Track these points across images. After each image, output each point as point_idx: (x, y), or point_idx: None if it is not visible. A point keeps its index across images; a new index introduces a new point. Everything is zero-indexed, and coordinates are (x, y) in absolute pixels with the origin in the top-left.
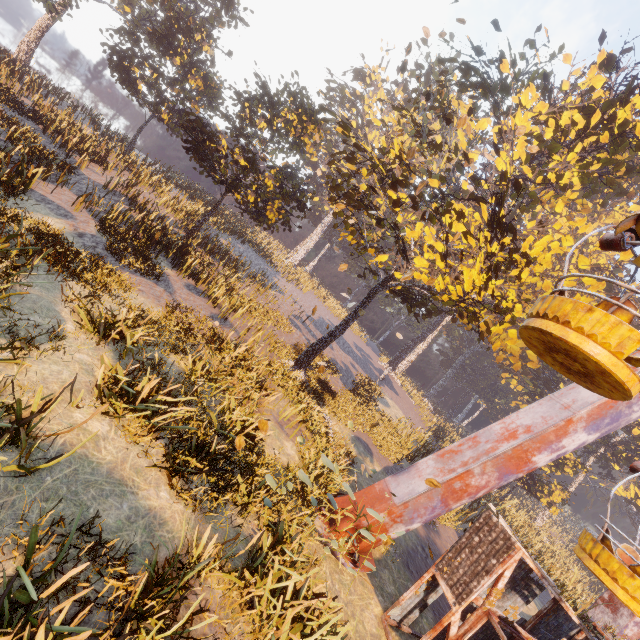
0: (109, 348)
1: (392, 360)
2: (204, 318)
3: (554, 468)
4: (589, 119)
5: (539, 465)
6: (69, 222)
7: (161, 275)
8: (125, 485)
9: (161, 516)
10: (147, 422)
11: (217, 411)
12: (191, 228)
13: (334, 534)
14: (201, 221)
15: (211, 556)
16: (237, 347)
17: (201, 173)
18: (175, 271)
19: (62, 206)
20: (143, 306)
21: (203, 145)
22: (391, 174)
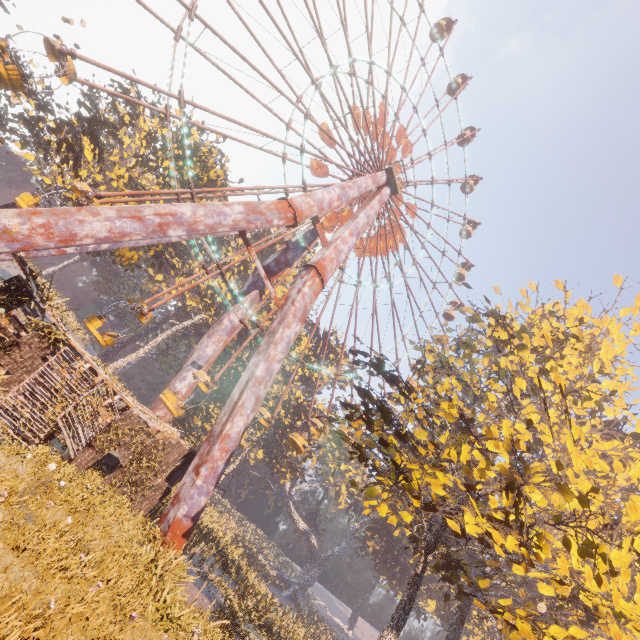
0: None
1: (103, 353)
2: None
3: (204, 420)
4: (182, 142)
5: (68, 250)
6: None
7: None
8: None
9: None
10: None
11: None
12: None
13: None
14: None
15: None
16: None
17: None
18: None
19: None
20: None
21: None
22: (43, 102)
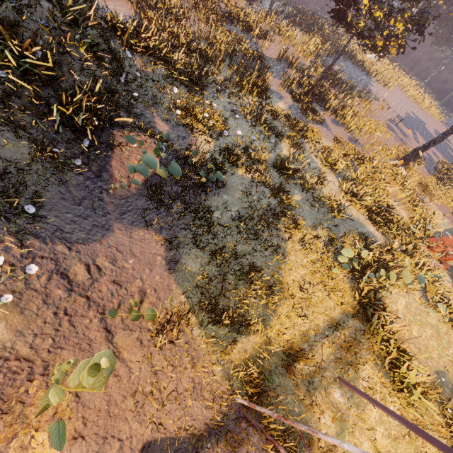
0: (331, 172)
1: None
2: (347, 143)
3: None
4: None
5: None
6: (283, 101)
7: (324, 120)
8: (362, 224)
9: (374, 235)
10: (359, 204)
11: (374, 197)
12: (323, 72)
13: (429, 252)
14: (331, 65)
15: (395, 248)
16: (371, 160)
17: (337, 27)
18: (323, 112)
19: (276, 91)
20: (329, 146)
21: (346, 9)
22: None
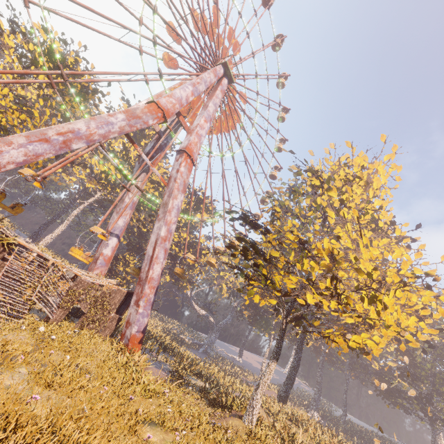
0: None
1: (32, 235)
2: None
3: (124, 266)
4: (49, 54)
5: None
6: None
7: None
8: None
9: None
10: None
11: None
12: None
13: None
14: None
15: None
16: None
17: None
18: None
19: None
20: None
21: None
22: None
